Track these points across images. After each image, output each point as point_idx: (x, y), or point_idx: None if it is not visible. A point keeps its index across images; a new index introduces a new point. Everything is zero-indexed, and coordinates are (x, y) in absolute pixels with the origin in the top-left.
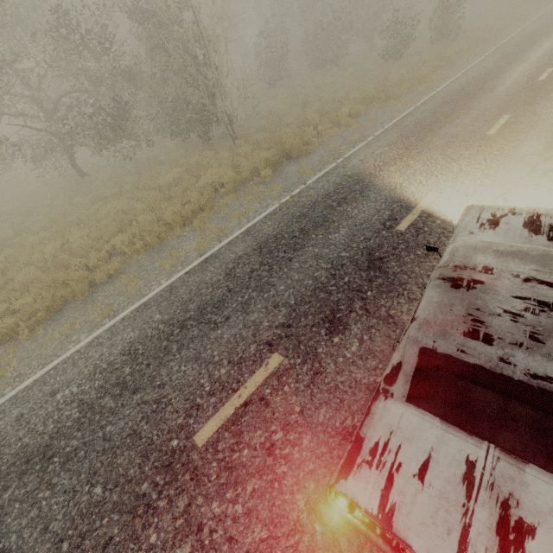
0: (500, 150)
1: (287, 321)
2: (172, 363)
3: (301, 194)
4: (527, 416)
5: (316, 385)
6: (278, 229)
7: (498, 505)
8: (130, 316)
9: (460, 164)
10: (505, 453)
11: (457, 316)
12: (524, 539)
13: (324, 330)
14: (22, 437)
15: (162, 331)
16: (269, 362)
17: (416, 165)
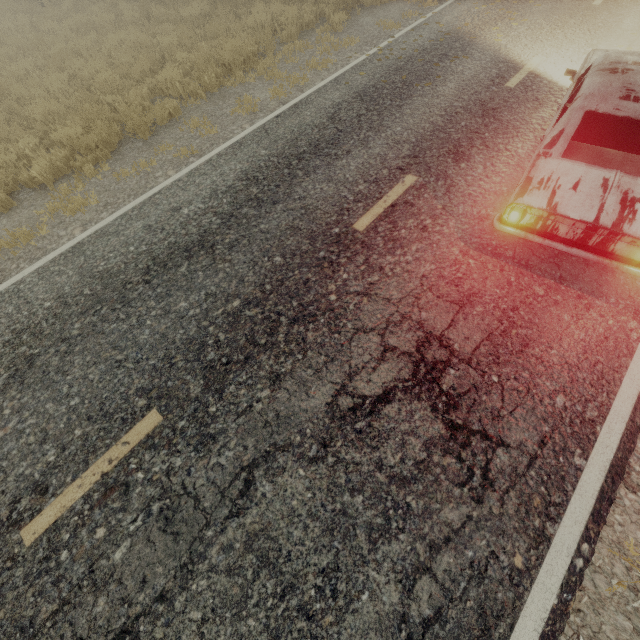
0: (604, 23)
1: (413, 154)
2: (304, 184)
3: (391, 48)
4: (639, 159)
5: (452, 193)
6: (375, 80)
7: (622, 193)
8: (227, 152)
9: (566, 32)
10: (626, 174)
11: (615, 88)
12: (634, 204)
13: (450, 159)
14: (164, 238)
15: (278, 162)
16: (404, 180)
17: (520, 28)
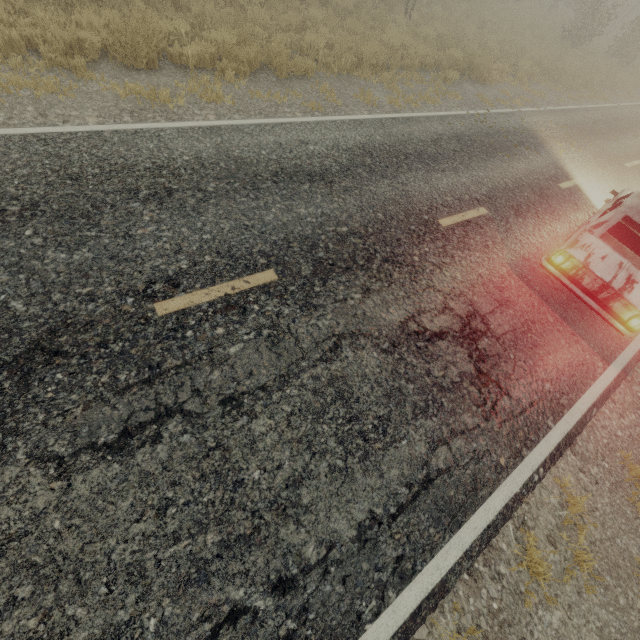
0: (629, 180)
1: (488, 195)
2: (407, 175)
3: (485, 117)
4: None
5: (509, 234)
6: (470, 133)
7: (628, 274)
8: (350, 123)
9: (604, 172)
10: (633, 265)
11: None
12: (633, 283)
13: (512, 212)
14: (292, 158)
15: (389, 150)
16: (479, 209)
17: (576, 154)
